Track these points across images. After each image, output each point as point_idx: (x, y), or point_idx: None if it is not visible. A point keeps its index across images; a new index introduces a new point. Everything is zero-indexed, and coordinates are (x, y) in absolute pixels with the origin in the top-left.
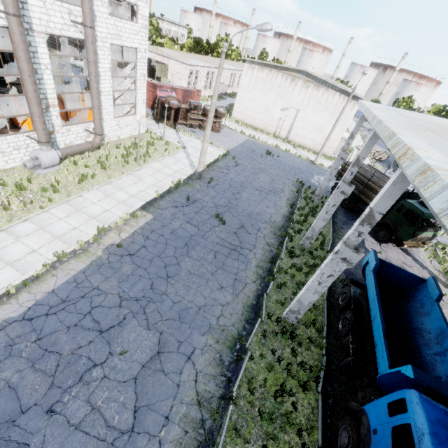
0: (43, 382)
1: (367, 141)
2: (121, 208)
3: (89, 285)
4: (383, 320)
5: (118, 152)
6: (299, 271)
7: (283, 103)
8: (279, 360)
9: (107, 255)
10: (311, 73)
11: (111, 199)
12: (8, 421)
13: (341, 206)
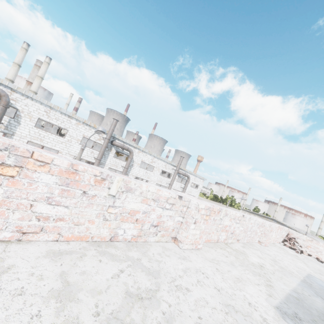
0: None
1: None
2: None
3: None
4: None
5: None
6: None
7: None
8: None
9: None
10: (279, 221)
11: None
12: None
13: None
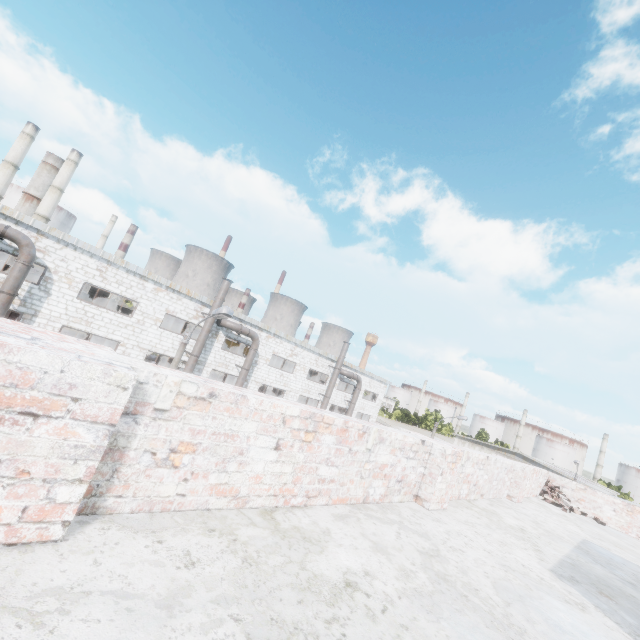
0: None
1: None
2: None
3: None
4: None
5: None
6: None
7: None
8: None
9: None
10: (526, 456)
11: None
12: None
13: None
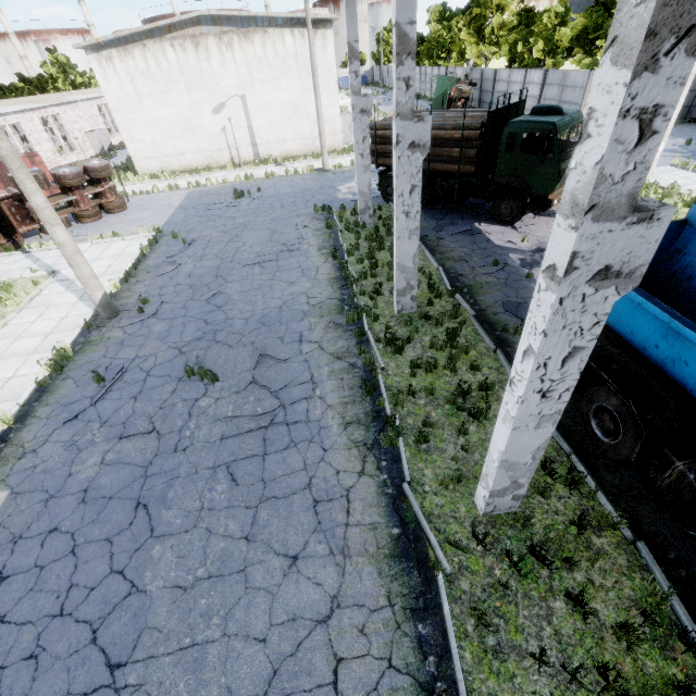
0: None
1: None
2: None
3: None
4: None
5: None
6: (434, 370)
7: (208, 98)
8: (574, 677)
9: None
10: (217, 13)
11: None
12: None
13: None
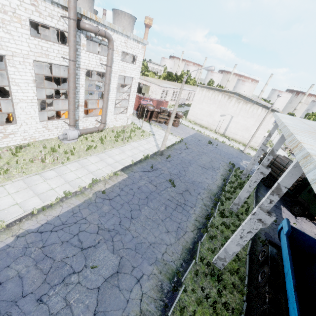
0: (40, 277)
1: (279, 138)
2: (108, 169)
3: (81, 215)
4: (294, 275)
5: (112, 134)
6: (228, 229)
7: (222, 111)
8: (207, 297)
9: (95, 197)
10: (241, 94)
11: (103, 162)
12: (12, 301)
13: (263, 184)
